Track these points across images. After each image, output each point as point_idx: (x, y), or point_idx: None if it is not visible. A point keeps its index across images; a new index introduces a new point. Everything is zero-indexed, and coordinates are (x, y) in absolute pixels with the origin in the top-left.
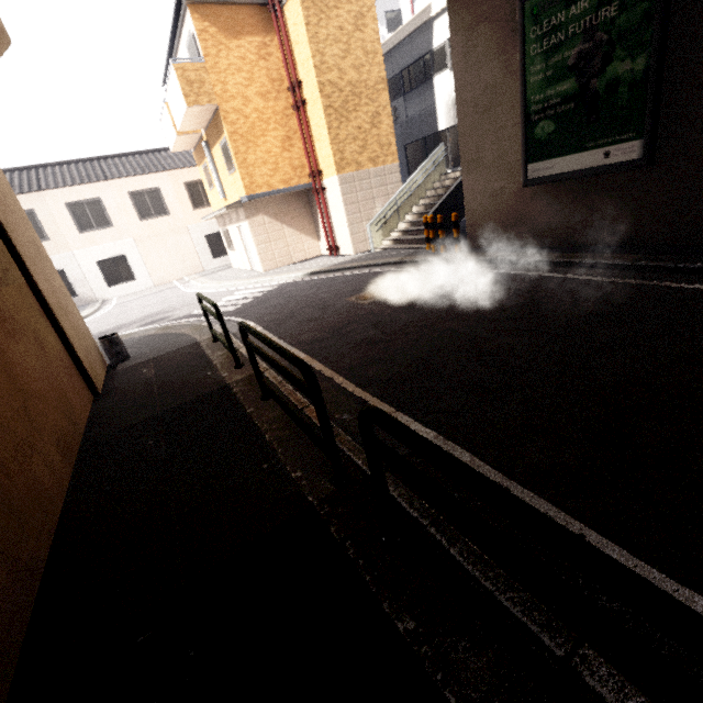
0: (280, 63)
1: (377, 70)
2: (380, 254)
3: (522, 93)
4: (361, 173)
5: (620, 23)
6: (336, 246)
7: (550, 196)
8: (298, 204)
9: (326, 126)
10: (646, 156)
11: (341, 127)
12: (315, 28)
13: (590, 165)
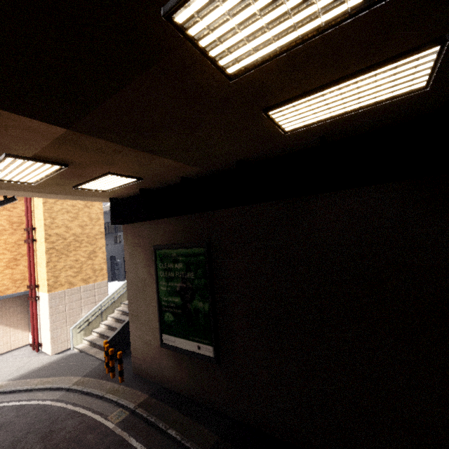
0: (24, 213)
1: (98, 228)
2: (70, 361)
3: (157, 293)
4: (73, 289)
5: (196, 283)
6: (40, 343)
7: (175, 358)
8: (15, 303)
9: (46, 261)
10: (216, 358)
11: (60, 261)
12: (52, 204)
13: (192, 349)
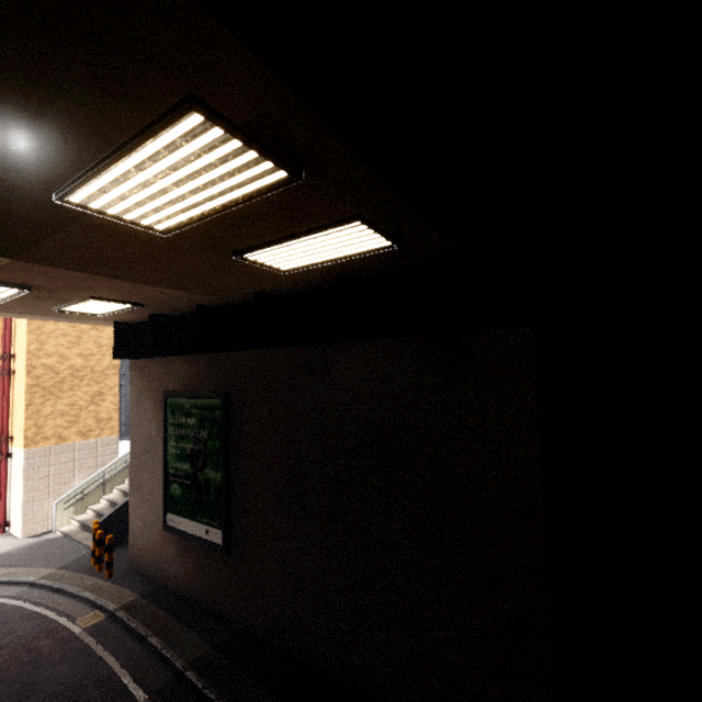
0: (1, 332)
1: (110, 359)
2: (46, 548)
3: (163, 456)
4: (64, 446)
5: (209, 445)
6: (8, 521)
7: (180, 546)
8: None
9: (25, 403)
10: (224, 546)
11: (47, 404)
12: (41, 323)
13: (199, 534)
